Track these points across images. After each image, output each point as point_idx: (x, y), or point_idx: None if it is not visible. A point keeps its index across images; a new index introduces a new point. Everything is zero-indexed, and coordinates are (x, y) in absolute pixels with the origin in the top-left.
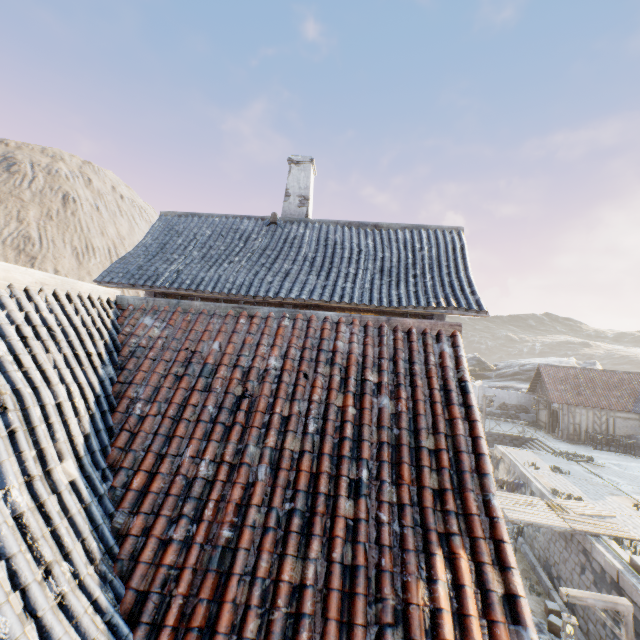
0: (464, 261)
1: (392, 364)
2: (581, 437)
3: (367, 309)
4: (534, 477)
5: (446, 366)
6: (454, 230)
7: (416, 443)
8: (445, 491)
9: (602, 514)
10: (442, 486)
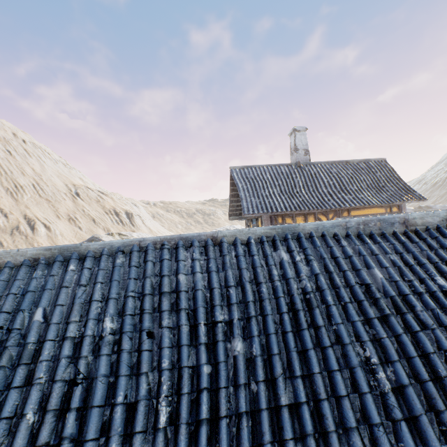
0: (398, 176)
1: None
2: None
3: (374, 206)
4: None
5: None
6: (382, 160)
7: None
8: None
9: None
10: None
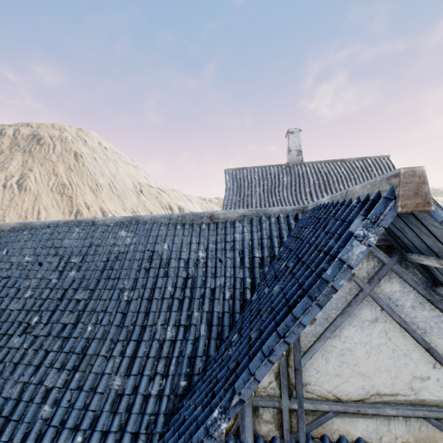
0: None
1: None
2: None
3: None
4: None
5: None
6: (385, 157)
7: None
8: None
9: None
10: None
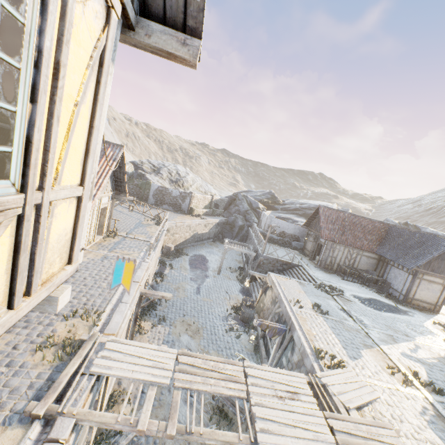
0: None
1: None
2: (333, 267)
3: None
4: (298, 323)
5: None
6: None
7: None
8: None
9: (370, 399)
10: None
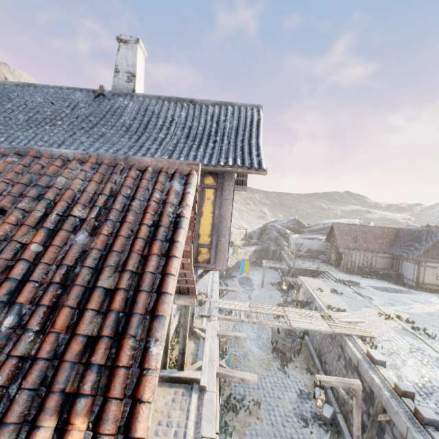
0: (258, 131)
1: (112, 200)
2: (355, 270)
3: None
4: (318, 297)
5: (167, 202)
6: (255, 107)
7: (94, 283)
8: (99, 339)
9: (356, 320)
10: (100, 332)
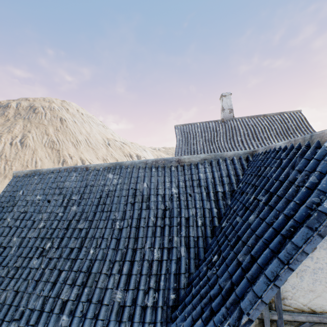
0: (308, 124)
1: None
2: None
3: None
4: None
5: None
6: (297, 111)
7: None
8: None
9: None
10: None
